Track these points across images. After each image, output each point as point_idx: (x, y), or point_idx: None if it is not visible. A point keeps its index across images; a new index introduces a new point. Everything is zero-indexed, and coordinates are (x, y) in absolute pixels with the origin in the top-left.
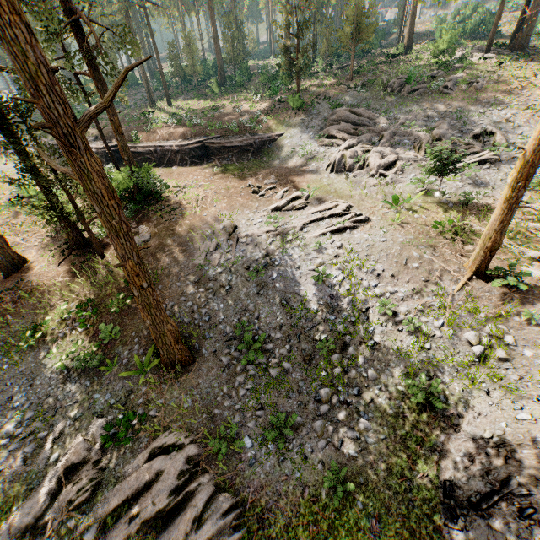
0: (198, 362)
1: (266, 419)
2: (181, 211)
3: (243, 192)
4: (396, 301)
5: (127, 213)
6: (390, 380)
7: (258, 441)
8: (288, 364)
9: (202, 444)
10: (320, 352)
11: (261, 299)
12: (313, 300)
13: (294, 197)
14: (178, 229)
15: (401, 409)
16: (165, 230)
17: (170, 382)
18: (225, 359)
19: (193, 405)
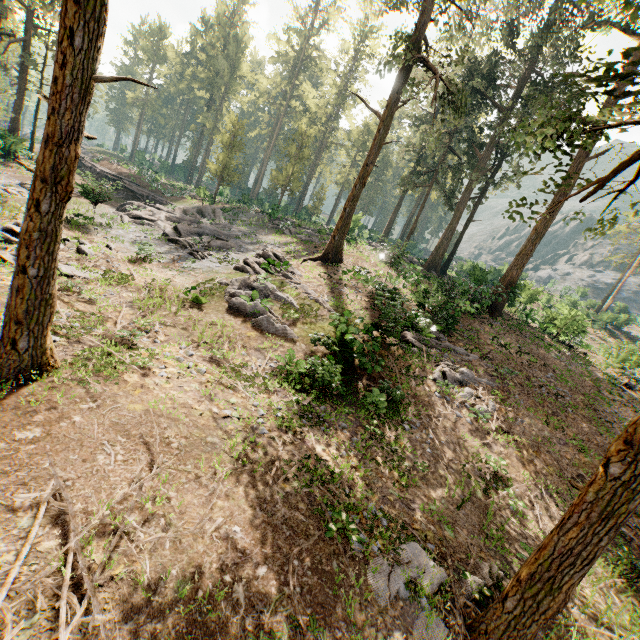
0: None
1: None
2: None
3: None
4: None
5: None
6: None
7: None
8: None
9: None
10: None
11: None
12: None
13: None
14: None
15: None
16: None
17: None
18: None
19: None
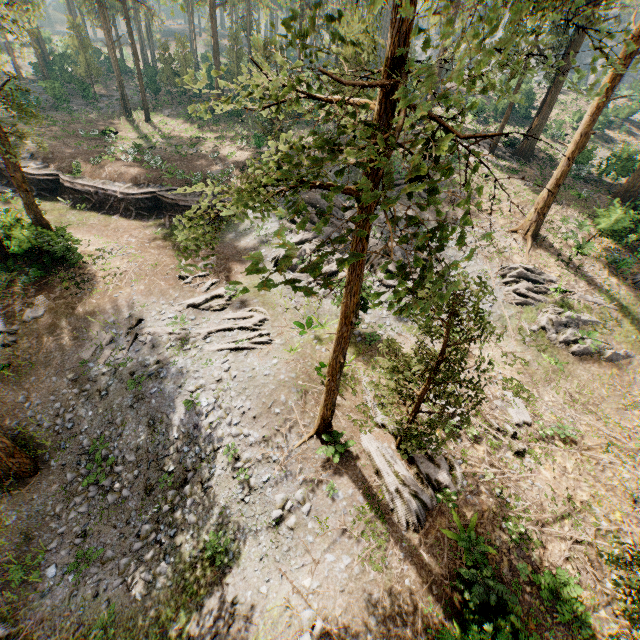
0: (42, 475)
1: (82, 548)
2: (93, 285)
3: (169, 274)
4: (246, 445)
5: (26, 279)
6: (203, 527)
7: (62, 572)
8: (128, 492)
9: (7, 567)
10: (159, 485)
11: (132, 413)
12: (178, 426)
13: (217, 294)
14: (79, 308)
15: (197, 559)
16: (65, 307)
17: (3, 494)
18: (70, 475)
19: (17, 523)
